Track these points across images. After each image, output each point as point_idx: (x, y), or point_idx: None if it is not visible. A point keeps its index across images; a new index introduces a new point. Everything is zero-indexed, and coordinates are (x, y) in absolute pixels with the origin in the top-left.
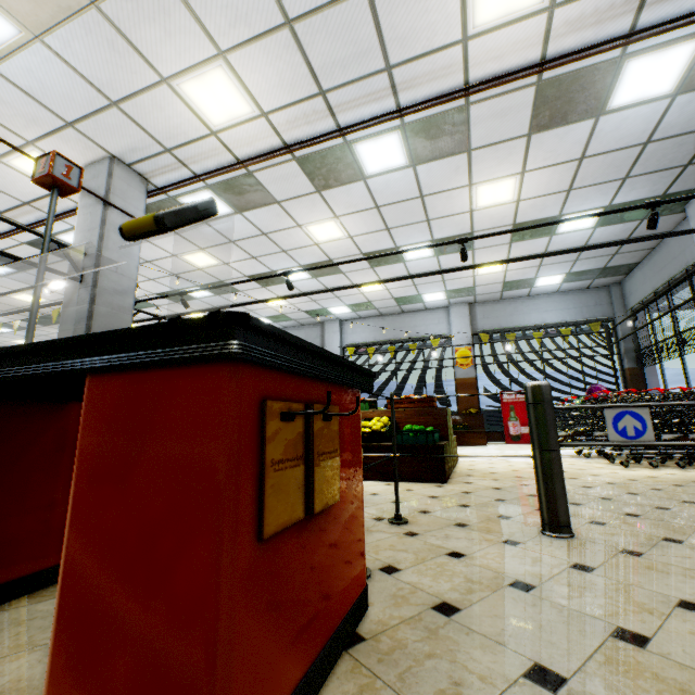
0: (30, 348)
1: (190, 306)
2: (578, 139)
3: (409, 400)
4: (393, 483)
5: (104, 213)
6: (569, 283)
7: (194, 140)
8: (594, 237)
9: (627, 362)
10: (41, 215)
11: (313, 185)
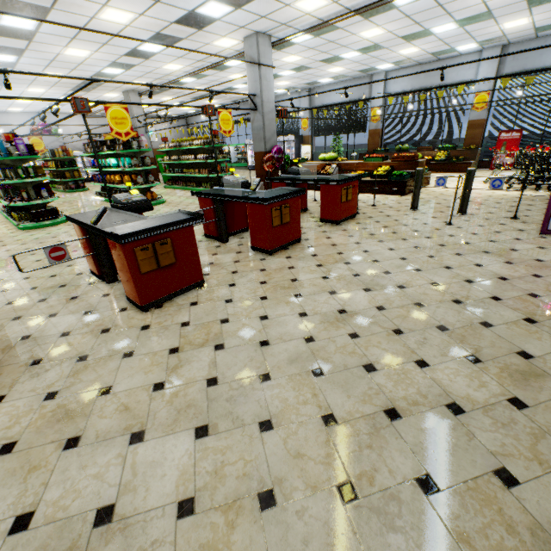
0: (312, 180)
1: (280, 80)
2: None
3: (402, 157)
4: (383, 196)
5: (259, 71)
6: None
7: (297, 18)
8: None
9: None
10: (217, 58)
11: (362, 17)
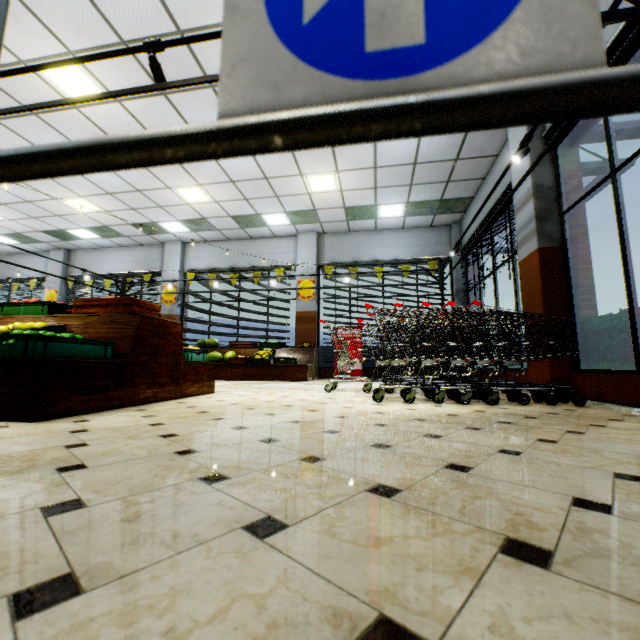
0: None
1: None
2: None
3: (101, 302)
4: None
5: None
6: (412, 218)
7: None
8: (422, 151)
9: (457, 302)
10: None
11: None
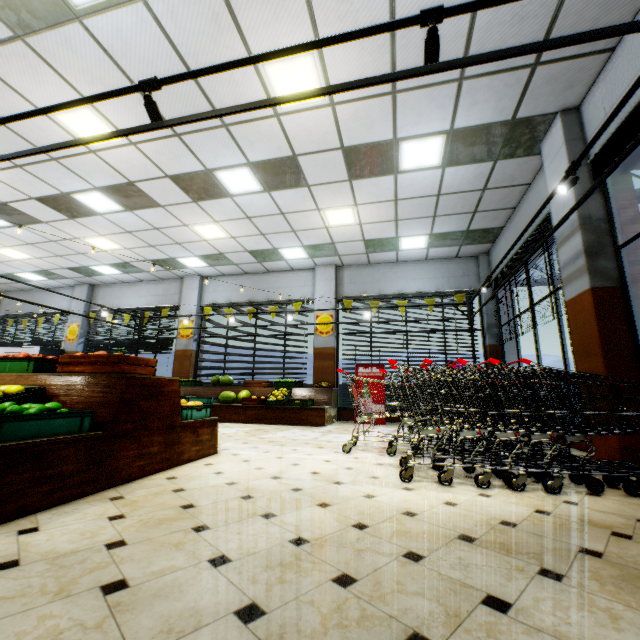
0: None
1: None
2: None
3: (89, 359)
4: None
5: None
6: (436, 249)
7: None
8: (446, 182)
9: (488, 338)
10: None
11: None
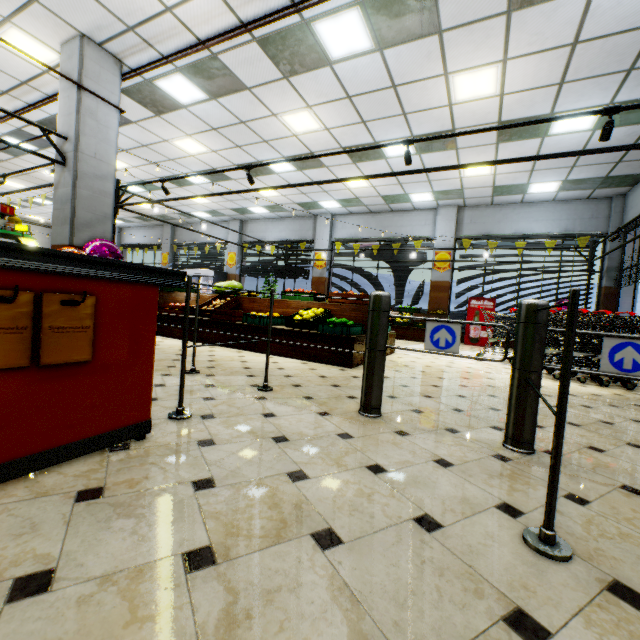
0: None
1: (192, 191)
2: (569, 18)
3: (347, 296)
4: (309, 363)
5: (79, 97)
6: (566, 192)
7: (152, 17)
8: (593, 141)
9: (605, 280)
10: (40, 95)
11: (279, 70)
